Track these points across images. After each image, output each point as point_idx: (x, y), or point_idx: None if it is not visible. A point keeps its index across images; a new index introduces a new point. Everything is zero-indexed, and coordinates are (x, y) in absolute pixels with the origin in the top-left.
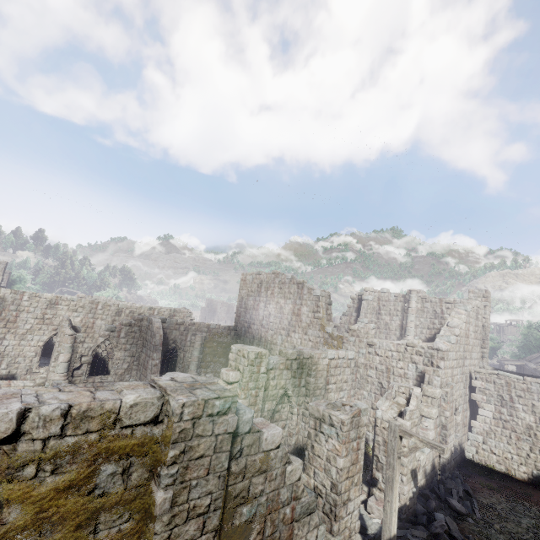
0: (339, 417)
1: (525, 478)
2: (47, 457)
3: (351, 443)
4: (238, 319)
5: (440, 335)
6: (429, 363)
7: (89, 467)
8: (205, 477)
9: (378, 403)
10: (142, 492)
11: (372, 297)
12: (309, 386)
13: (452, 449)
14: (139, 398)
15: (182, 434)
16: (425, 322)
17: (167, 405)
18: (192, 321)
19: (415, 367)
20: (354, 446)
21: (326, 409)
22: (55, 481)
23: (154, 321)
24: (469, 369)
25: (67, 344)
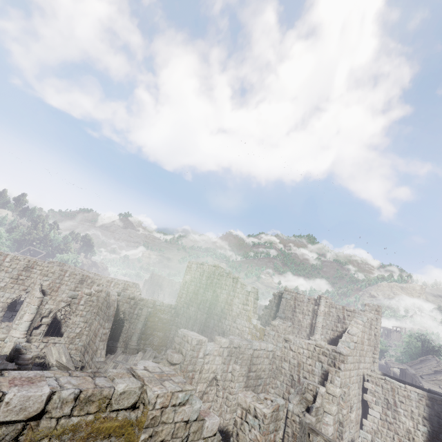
0: (262, 410)
1: None
2: (57, 433)
3: (269, 435)
4: (179, 299)
5: (342, 340)
6: (332, 364)
7: None
8: None
9: (290, 397)
10: None
11: (290, 296)
12: (234, 372)
13: None
14: (127, 387)
15: (153, 420)
16: (330, 324)
17: (144, 394)
18: (142, 297)
19: (321, 365)
20: (272, 438)
21: (252, 401)
22: None
23: (112, 294)
24: (363, 371)
25: (34, 305)
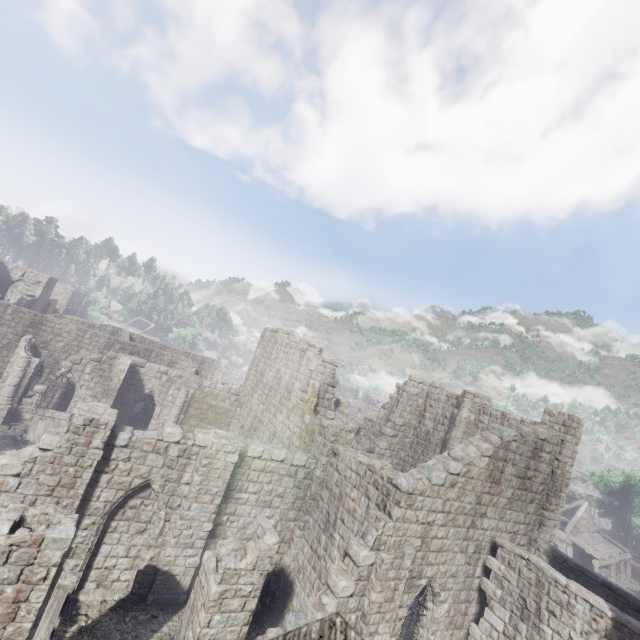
0: None
1: None
2: None
3: None
4: (245, 382)
5: (422, 465)
6: (382, 504)
7: None
8: None
9: (227, 540)
10: None
11: (417, 390)
12: (192, 485)
13: None
14: None
15: None
16: None
17: None
18: (180, 373)
19: (367, 504)
20: (7, 594)
21: (6, 520)
22: None
23: (121, 362)
24: (493, 535)
25: (17, 367)
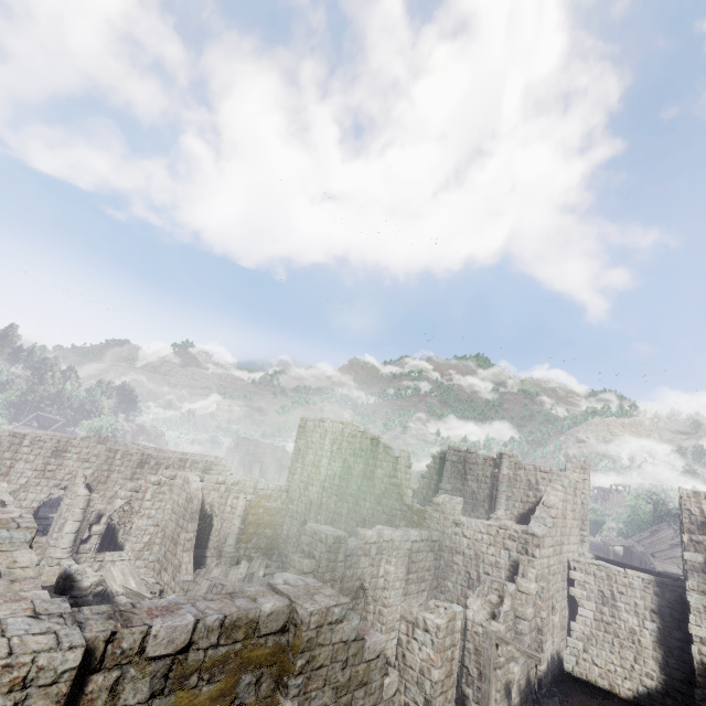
0: (435, 621)
1: (630, 697)
2: (207, 666)
3: (446, 651)
4: (292, 477)
5: (536, 516)
6: (524, 550)
7: (234, 677)
8: (322, 688)
9: (469, 601)
10: (269, 703)
11: (457, 458)
12: (388, 576)
13: (549, 659)
14: (274, 607)
15: (308, 643)
16: (518, 494)
17: (293, 613)
18: (236, 480)
19: (508, 554)
20: (449, 655)
21: (420, 611)
22: (210, 690)
23: (192, 480)
24: (567, 556)
25: (78, 509)
